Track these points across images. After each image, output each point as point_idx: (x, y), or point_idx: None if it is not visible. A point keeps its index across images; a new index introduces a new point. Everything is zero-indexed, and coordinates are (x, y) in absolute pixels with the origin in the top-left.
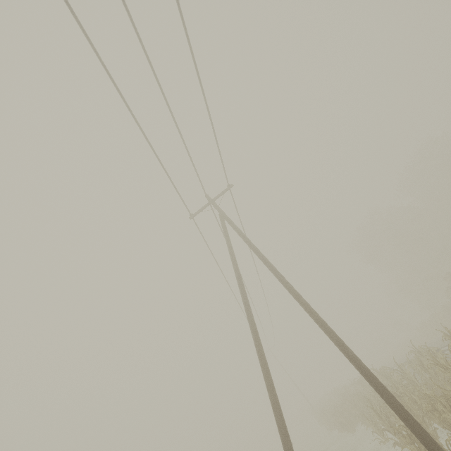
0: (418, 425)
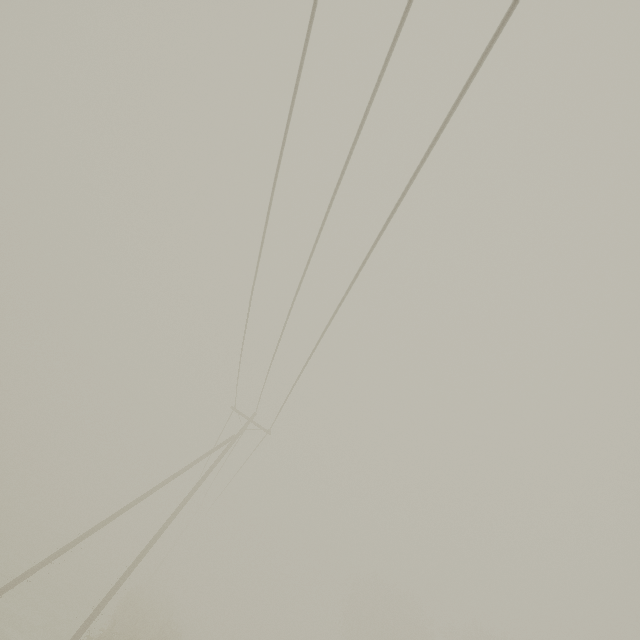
0: (80, 635)
